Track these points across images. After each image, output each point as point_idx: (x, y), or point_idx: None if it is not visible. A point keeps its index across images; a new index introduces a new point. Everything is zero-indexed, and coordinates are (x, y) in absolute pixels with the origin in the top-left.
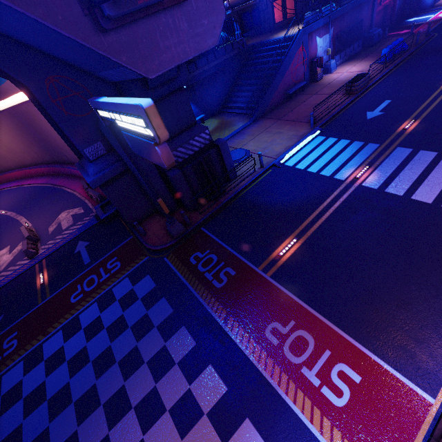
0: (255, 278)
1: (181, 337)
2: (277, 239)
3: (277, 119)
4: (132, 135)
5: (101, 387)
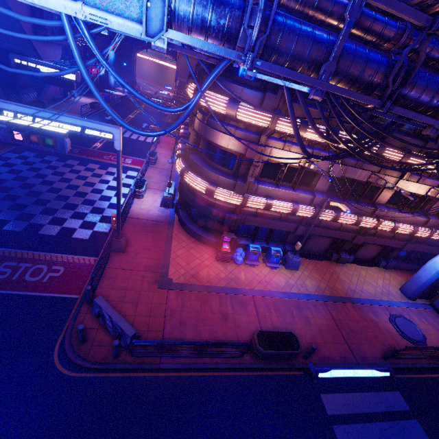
0: (91, 150)
1: (71, 161)
2: (92, 143)
3: (55, 108)
4: (55, 76)
5: (44, 173)
